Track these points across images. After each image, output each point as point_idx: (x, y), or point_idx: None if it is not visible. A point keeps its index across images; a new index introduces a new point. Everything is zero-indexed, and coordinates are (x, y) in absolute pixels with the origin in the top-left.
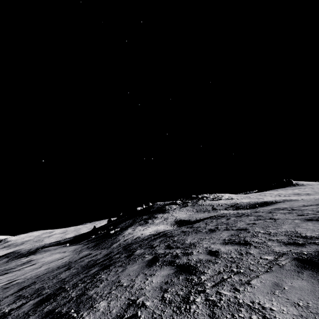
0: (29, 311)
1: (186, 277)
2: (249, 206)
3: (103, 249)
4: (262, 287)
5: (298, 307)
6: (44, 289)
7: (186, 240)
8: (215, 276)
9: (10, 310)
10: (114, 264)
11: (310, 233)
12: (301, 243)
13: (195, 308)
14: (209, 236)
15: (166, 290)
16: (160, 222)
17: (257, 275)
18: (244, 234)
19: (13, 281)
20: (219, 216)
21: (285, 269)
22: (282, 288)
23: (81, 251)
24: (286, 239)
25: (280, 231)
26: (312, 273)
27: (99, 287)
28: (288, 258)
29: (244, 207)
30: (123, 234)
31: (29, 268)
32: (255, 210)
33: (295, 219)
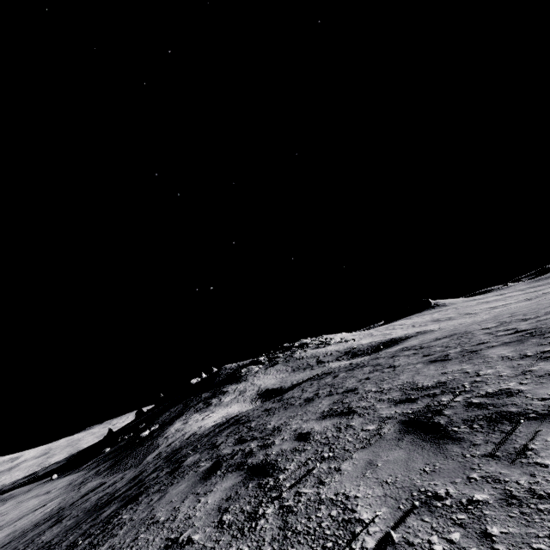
0: None
1: (259, 482)
2: (372, 349)
3: (128, 469)
4: (353, 471)
5: (385, 485)
6: None
7: (268, 425)
8: (299, 471)
9: None
10: (147, 491)
11: (428, 381)
12: (414, 399)
13: (263, 524)
14: (303, 409)
15: (227, 509)
16: (233, 399)
17: (351, 456)
18: (351, 398)
19: None
20: (323, 374)
21: (386, 440)
22: (375, 466)
23: (85, 484)
24: (399, 396)
25: (396, 385)
26: (413, 438)
27: (117, 536)
28: (393, 424)
29: (364, 351)
30: (166, 434)
31: None
32: (376, 355)
33: (418, 362)
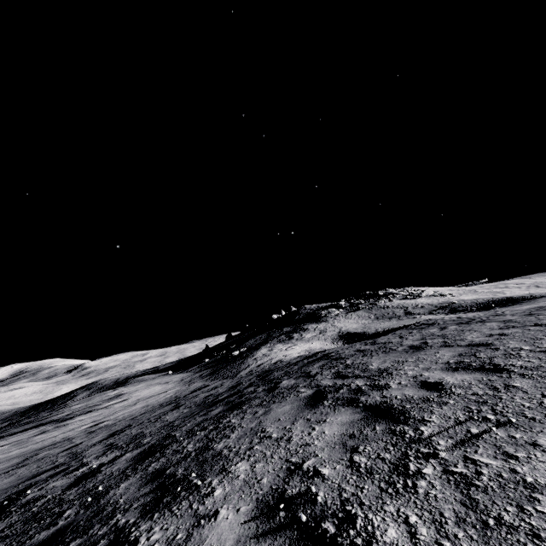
0: (126, 469)
1: (389, 427)
2: (478, 307)
3: (225, 379)
4: None
5: None
6: (145, 436)
7: (369, 365)
8: (451, 428)
9: (99, 465)
10: (249, 402)
11: None
12: None
13: (427, 487)
14: (413, 356)
15: (355, 449)
16: (314, 336)
17: None
18: (487, 353)
19: (99, 423)
20: (422, 324)
21: None
22: None
23: (192, 382)
24: None
25: None
26: None
27: (231, 439)
28: None
29: (467, 308)
30: (255, 356)
31: (120, 405)
32: (495, 311)
33: None
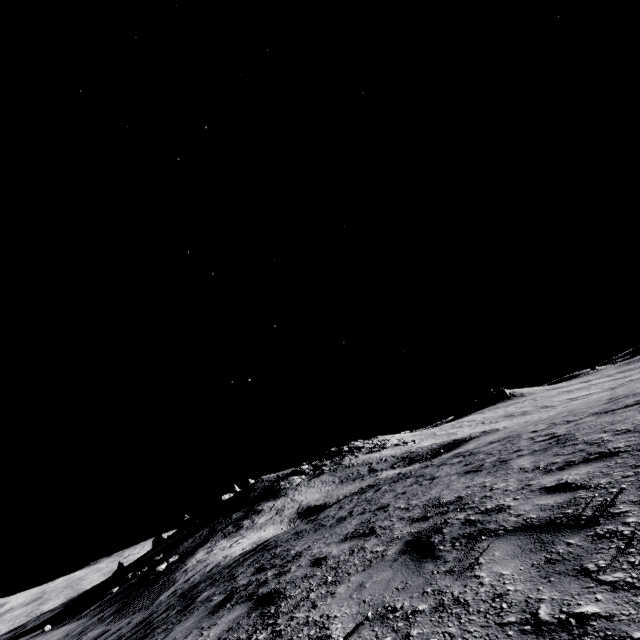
0: None
1: (262, 611)
2: (431, 454)
3: (137, 613)
4: (344, 594)
5: (362, 604)
6: None
7: (292, 550)
8: (300, 597)
9: None
10: (153, 632)
11: (450, 496)
12: (429, 516)
13: None
14: (331, 531)
15: (225, 639)
16: (268, 519)
17: (349, 579)
18: (378, 516)
19: None
20: (367, 487)
21: (384, 561)
22: (363, 588)
23: (85, 633)
24: (419, 514)
25: (423, 500)
26: (405, 558)
27: None
28: (399, 544)
29: (423, 456)
30: (186, 566)
31: None
32: (429, 462)
33: (455, 473)
